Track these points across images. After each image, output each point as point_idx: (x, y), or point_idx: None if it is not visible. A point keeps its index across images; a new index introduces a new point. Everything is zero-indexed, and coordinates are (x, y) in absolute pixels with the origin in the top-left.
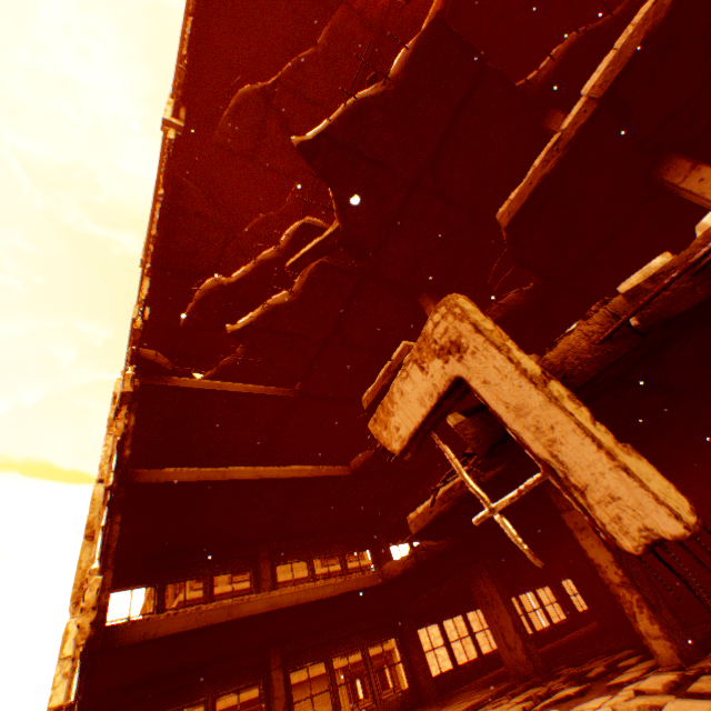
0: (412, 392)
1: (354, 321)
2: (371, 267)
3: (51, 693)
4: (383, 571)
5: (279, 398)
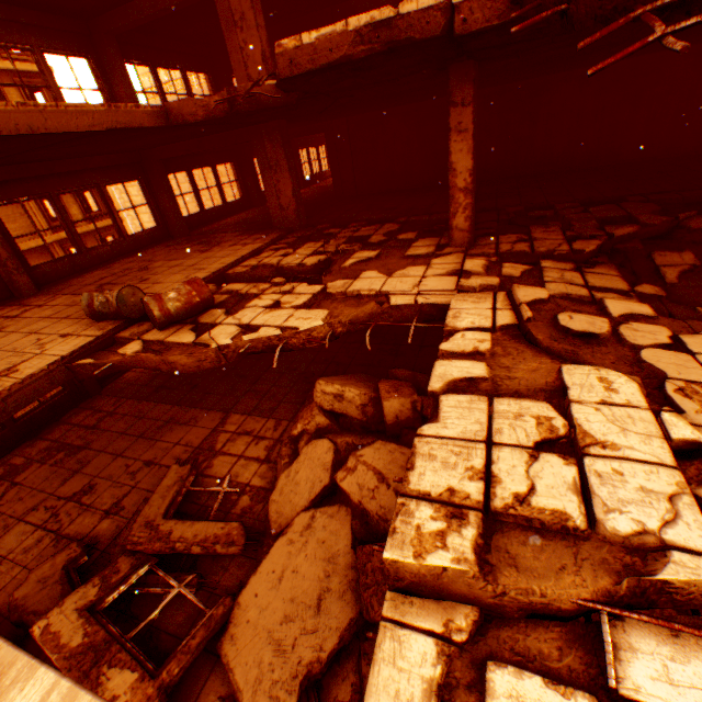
0: None
1: None
2: None
3: None
4: (170, 112)
5: None
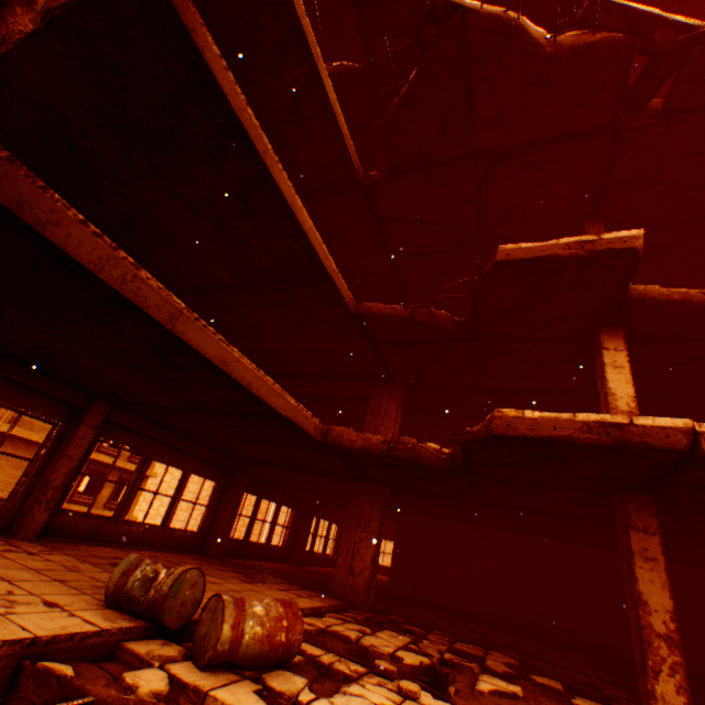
0: None
1: (522, 170)
2: (636, 126)
3: None
4: (330, 431)
5: (347, 162)
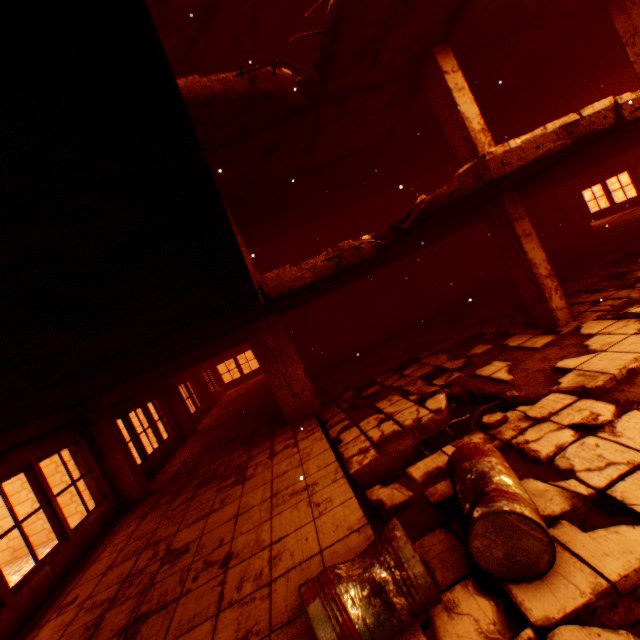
0: None
1: None
2: None
3: None
4: (265, 284)
5: None
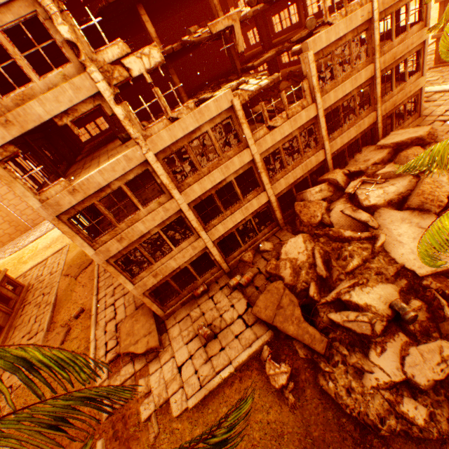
0: (224, 24)
1: None
2: None
3: (112, 91)
4: None
5: None
